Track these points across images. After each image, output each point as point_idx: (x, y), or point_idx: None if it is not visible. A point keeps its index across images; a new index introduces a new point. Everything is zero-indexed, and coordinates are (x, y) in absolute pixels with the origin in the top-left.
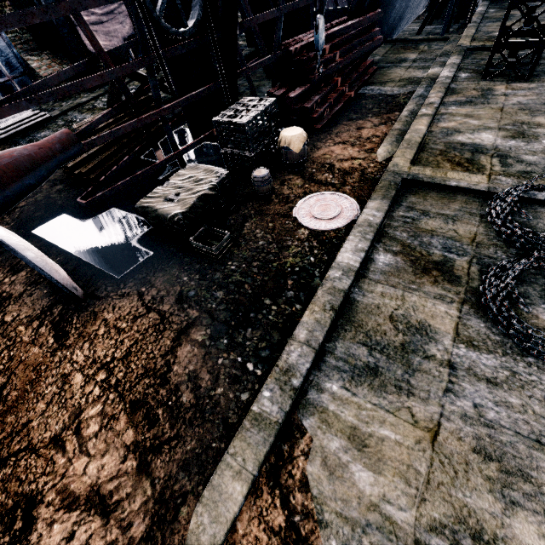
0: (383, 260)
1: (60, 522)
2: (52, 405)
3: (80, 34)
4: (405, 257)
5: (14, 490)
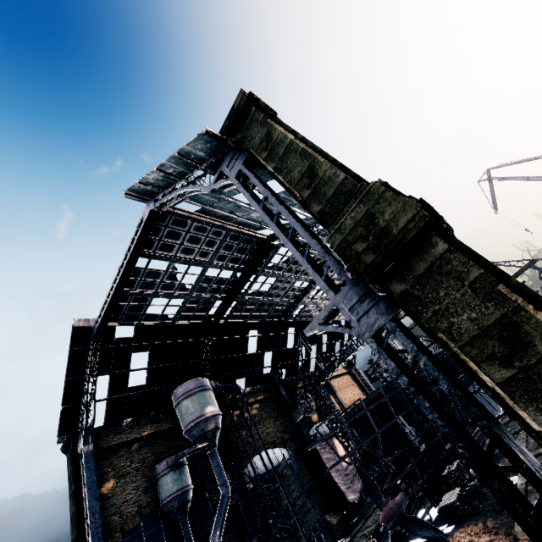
0: None
1: None
2: None
3: (344, 495)
4: None
5: None
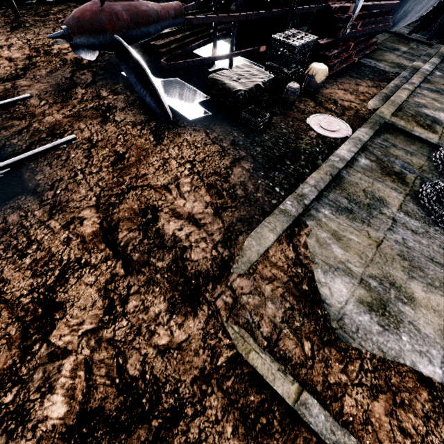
0: (364, 162)
1: (174, 222)
2: (159, 171)
3: None
4: (377, 164)
5: (144, 201)
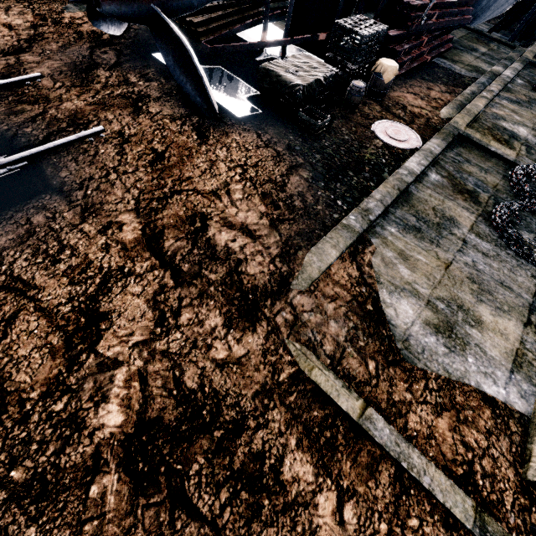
0: (434, 177)
1: (226, 232)
2: (206, 174)
3: None
4: (449, 181)
5: (191, 207)
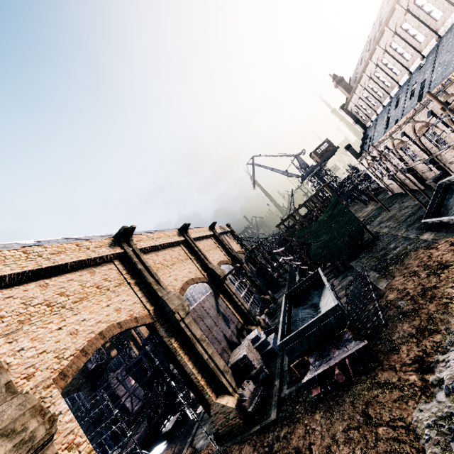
0: None
1: None
2: None
3: (129, 409)
4: None
5: None
